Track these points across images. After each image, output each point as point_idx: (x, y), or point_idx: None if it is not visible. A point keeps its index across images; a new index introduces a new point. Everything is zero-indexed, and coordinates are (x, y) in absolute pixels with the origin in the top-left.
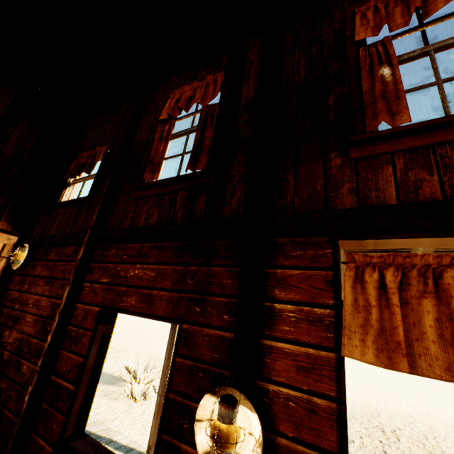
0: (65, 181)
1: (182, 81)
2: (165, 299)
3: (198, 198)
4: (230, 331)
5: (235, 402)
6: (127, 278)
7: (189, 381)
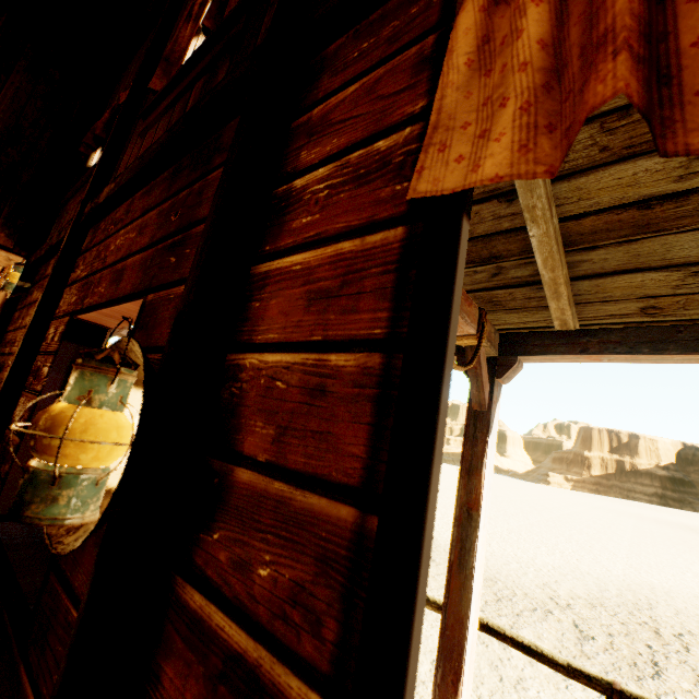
0: (83, 166)
1: None
2: (138, 264)
3: (218, 75)
4: None
5: (114, 360)
6: (106, 257)
7: None
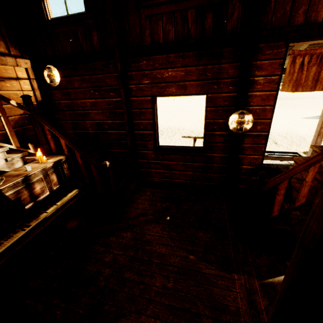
0: None
1: None
2: (195, 85)
3: (206, 16)
4: (233, 93)
5: (245, 113)
6: (164, 78)
7: (215, 114)
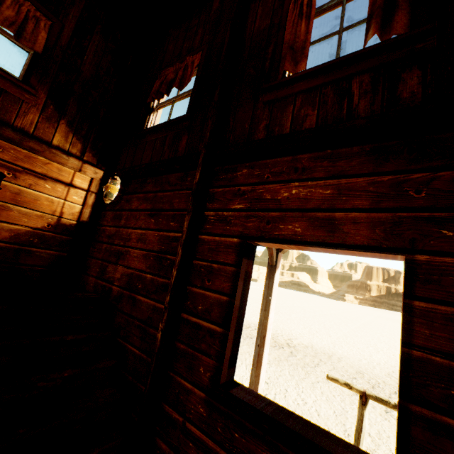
0: (148, 106)
1: None
2: (364, 222)
3: (402, 78)
4: None
5: None
6: (278, 201)
7: None
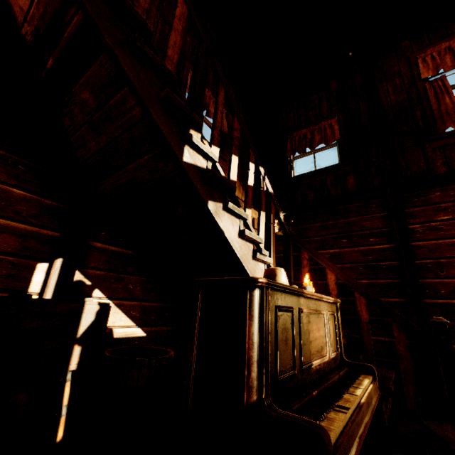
0: (287, 159)
1: (425, 42)
2: None
3: None
4: None
5: None
6: None
7: None
